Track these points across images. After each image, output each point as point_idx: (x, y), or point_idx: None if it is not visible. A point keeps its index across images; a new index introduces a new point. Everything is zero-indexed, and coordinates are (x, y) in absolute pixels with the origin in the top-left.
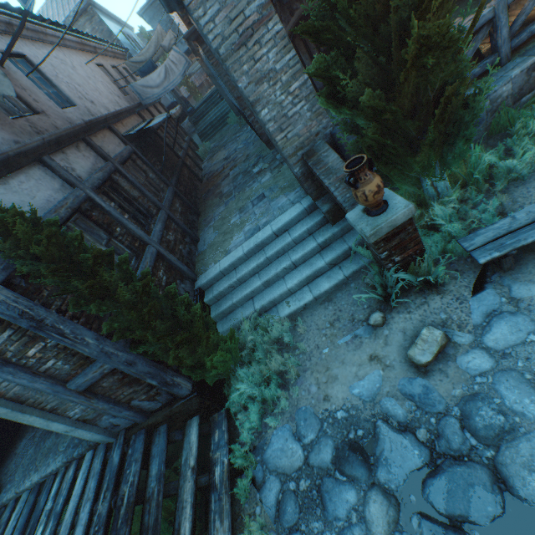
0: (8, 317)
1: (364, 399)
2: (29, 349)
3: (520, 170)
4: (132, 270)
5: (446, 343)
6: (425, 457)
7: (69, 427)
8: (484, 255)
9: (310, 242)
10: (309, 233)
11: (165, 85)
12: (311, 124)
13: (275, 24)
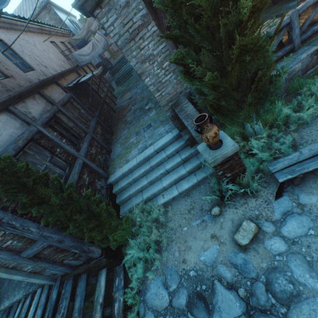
0: None
1: (206, 264)
2: None
3: (306, 118)
4: (66, 176)
5: (258, 231)
6: (243, 308)
7: (24, 277)
8: (282, 176)
9: (177, 158)
10: (177, 152)
11: (93, 54)
12: (177, 86)
13: (152, 27)
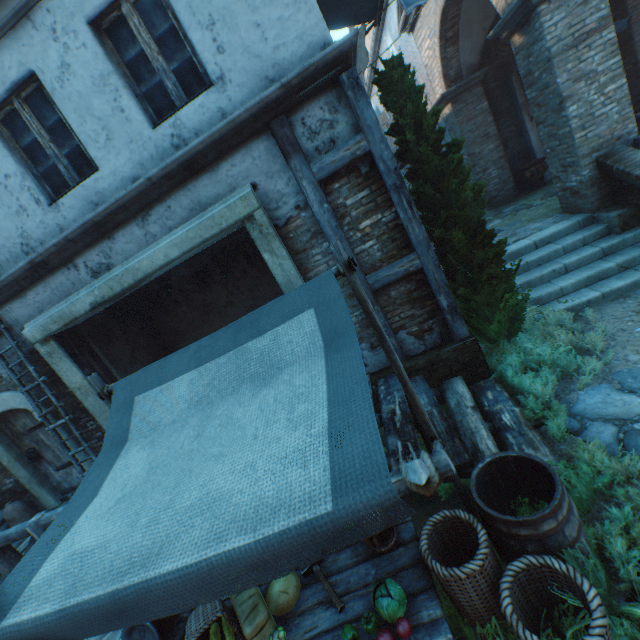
0: (385, 168)
1: None
2: (364, 220)
3: None
4: None
5: None
6: None
7: None
8: None
9: (587, 249)
10: (583, 243)
11: None
12: (615, 127)
13: (608, 33)
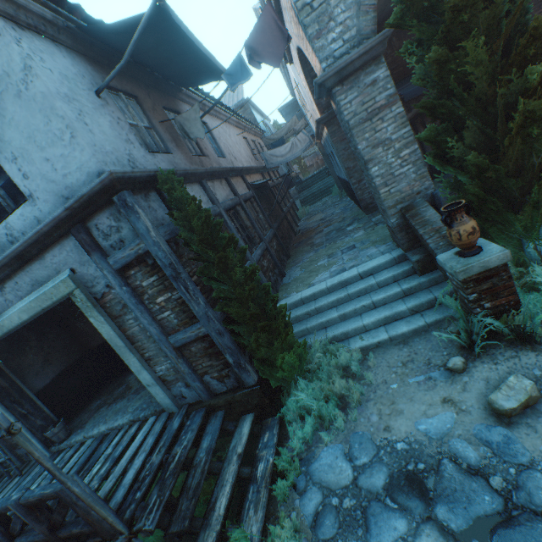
0: (162, 263)
1: (430, 435)
2: (159, 297)
3: None
4: None
5: (538, 400)
6: (498, 505)
7: (152, 380)
8: None
9: (394, 287)
10: (394, 280)
11: (288, 156)
12: (414, 183)
13: (397, 108)
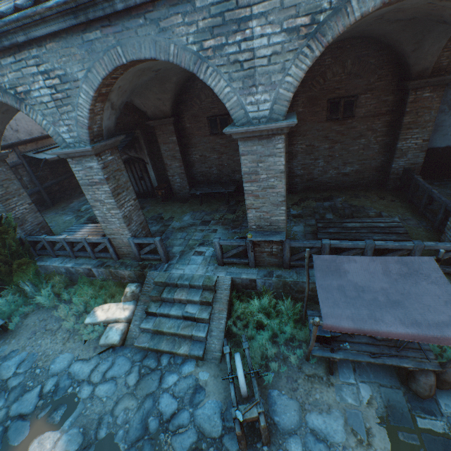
0: None
1: None
2: None
3: (49, 303)
4: None
5: None
6: None
7: None
8: None
9: None
10: None
11: None
12: None
13: None
